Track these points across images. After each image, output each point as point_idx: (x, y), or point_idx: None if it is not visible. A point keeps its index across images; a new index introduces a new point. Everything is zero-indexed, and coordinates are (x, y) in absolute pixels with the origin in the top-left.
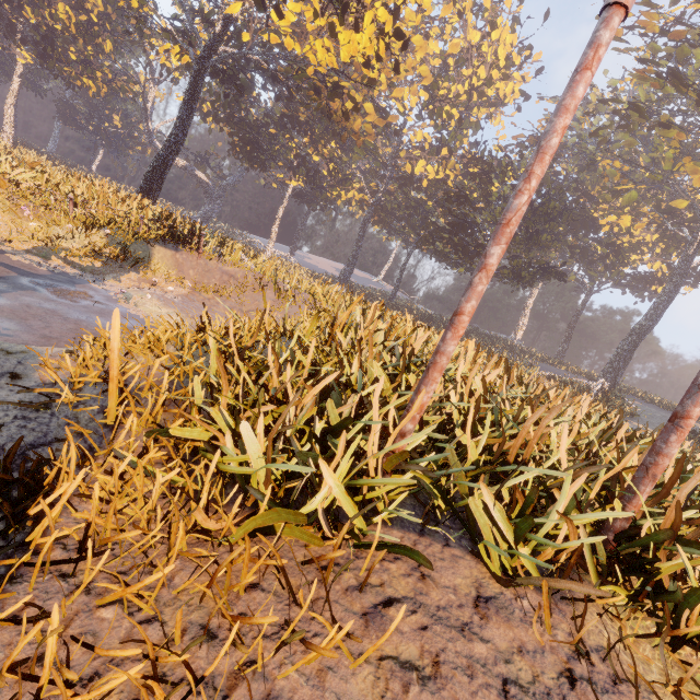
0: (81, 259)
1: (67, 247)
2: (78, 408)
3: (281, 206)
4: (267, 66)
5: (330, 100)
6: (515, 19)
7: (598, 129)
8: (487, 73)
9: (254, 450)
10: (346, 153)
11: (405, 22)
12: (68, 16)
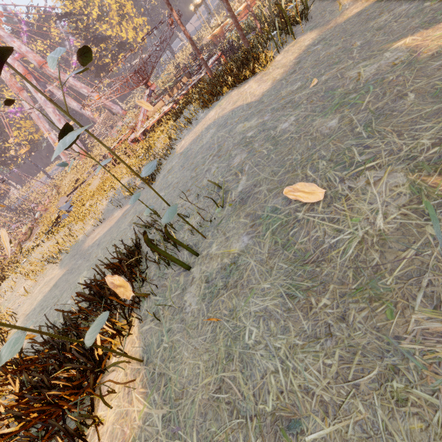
0: None
1: None
2: None
3: None
4: None
5: None
6: None
7: None
8: None
9: None
10: None
11: None
12: None
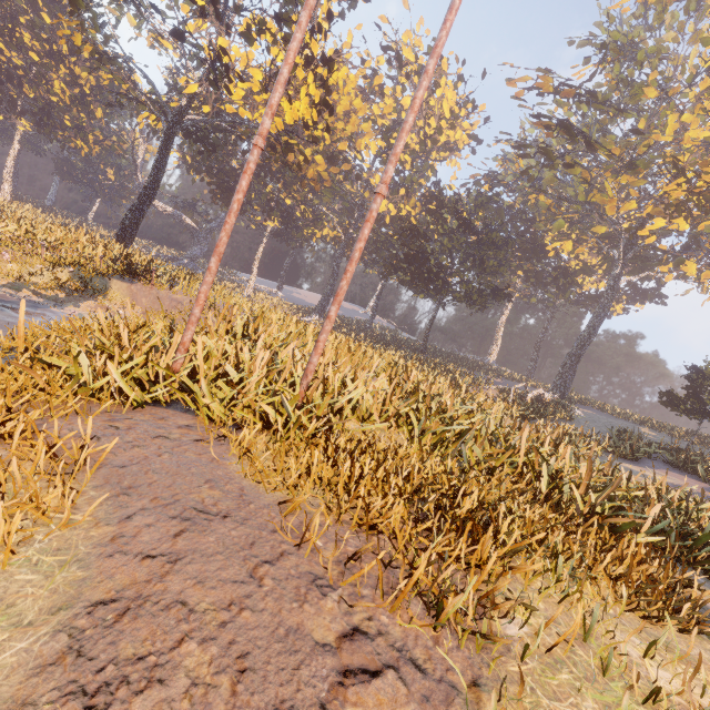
0: (47, 291)
1: (36, 282)
2: (4, 358)
3: (261, 245)
4: (230, 128)
5: (285, 154)
6: (460, 77)
7: (528, 169)
8: (437, 124)
9: (83, 362)
10: (316, 196)
11: (338, 92)
12: (63, 91)
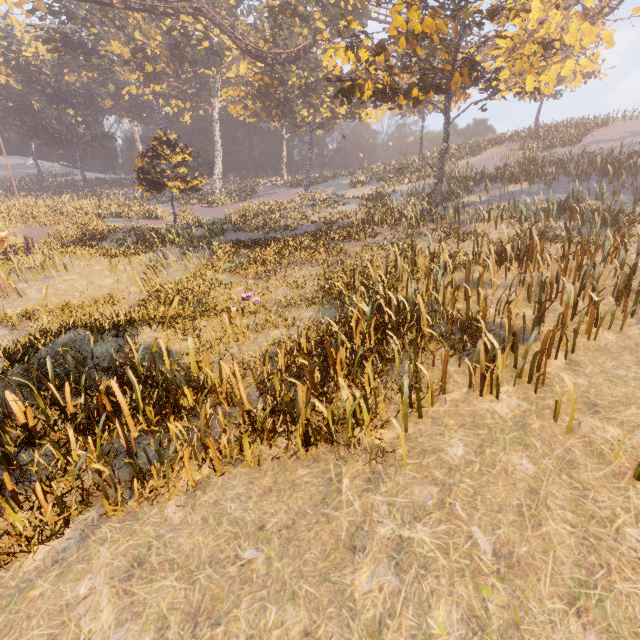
0: None
1: None
2: None
3: None
4: None
5: None
6: None
7: None
8: None
9: None
10: None
11: None
12: None
